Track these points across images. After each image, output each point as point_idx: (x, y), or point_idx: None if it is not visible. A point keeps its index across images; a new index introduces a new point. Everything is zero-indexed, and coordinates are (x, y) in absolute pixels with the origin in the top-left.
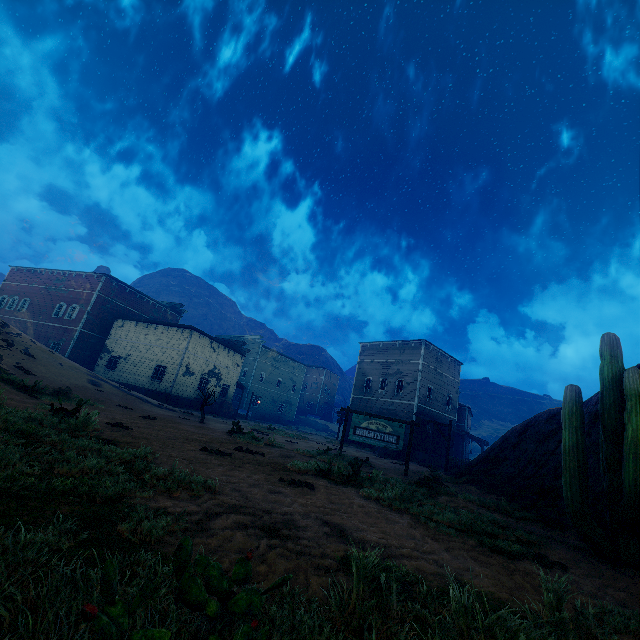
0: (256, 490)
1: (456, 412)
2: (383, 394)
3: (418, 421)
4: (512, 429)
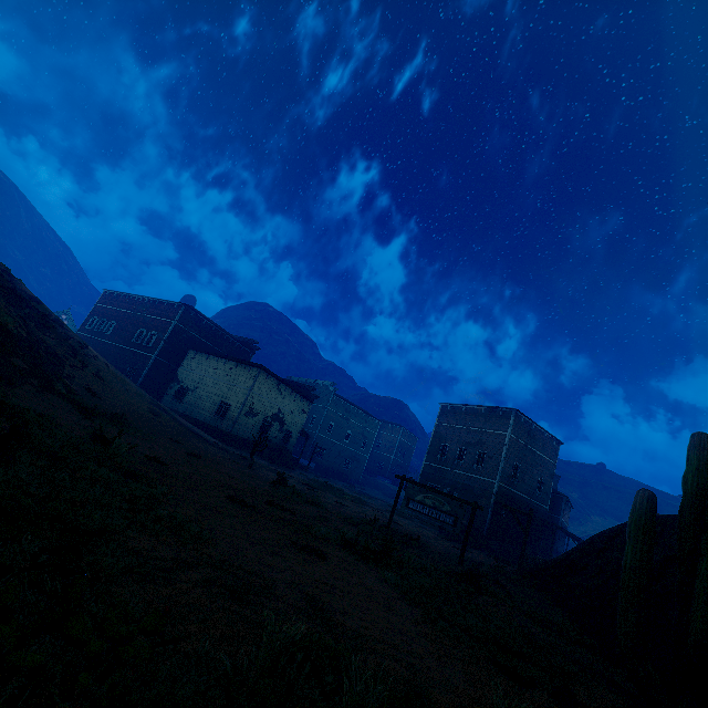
0: (254, 549)
1: (548, 500)
2: (460, 465)
3: (498, 503)
4: (601, 532)
